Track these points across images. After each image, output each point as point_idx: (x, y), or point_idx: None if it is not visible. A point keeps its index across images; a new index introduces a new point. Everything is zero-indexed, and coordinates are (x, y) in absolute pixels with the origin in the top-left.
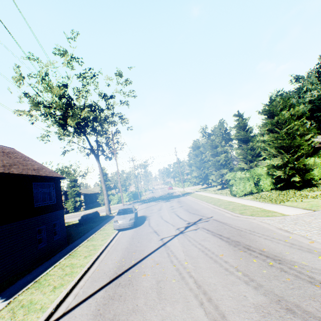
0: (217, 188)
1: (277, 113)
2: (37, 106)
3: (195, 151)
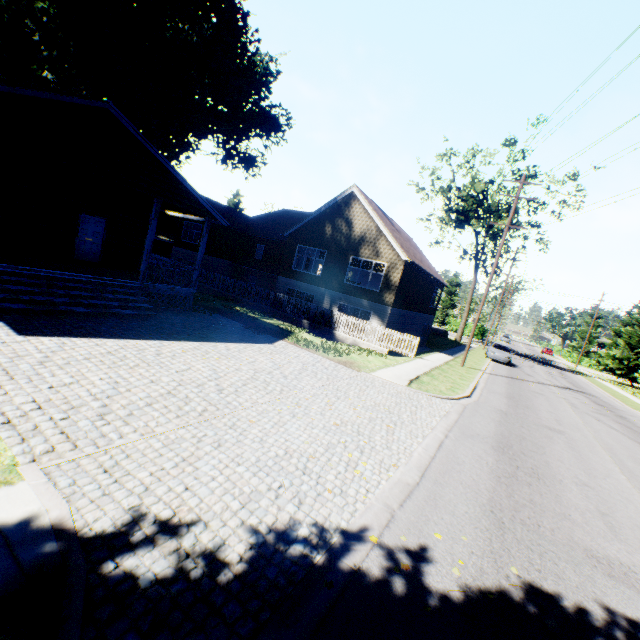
0: None
1: None
2: (444, 193)
3: None
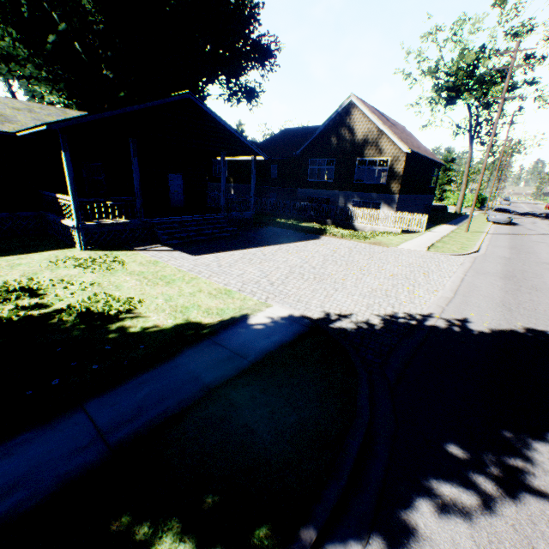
0: None
1: None
2: (432, 74)
3: None
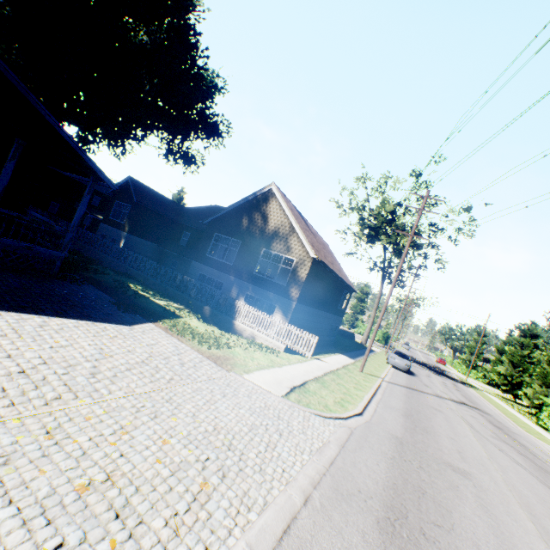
0: (527, 411)
1: None
2: (359, 210)
3: (525, 338)
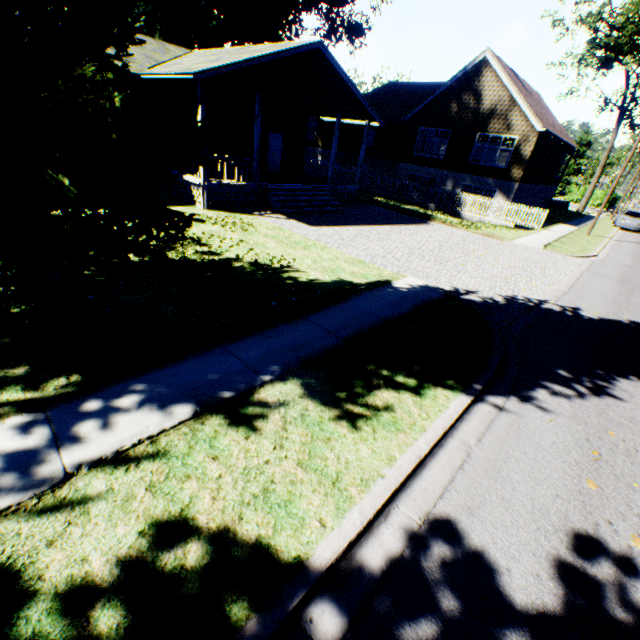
0: None
1: None
2: (591, 23)
3: None
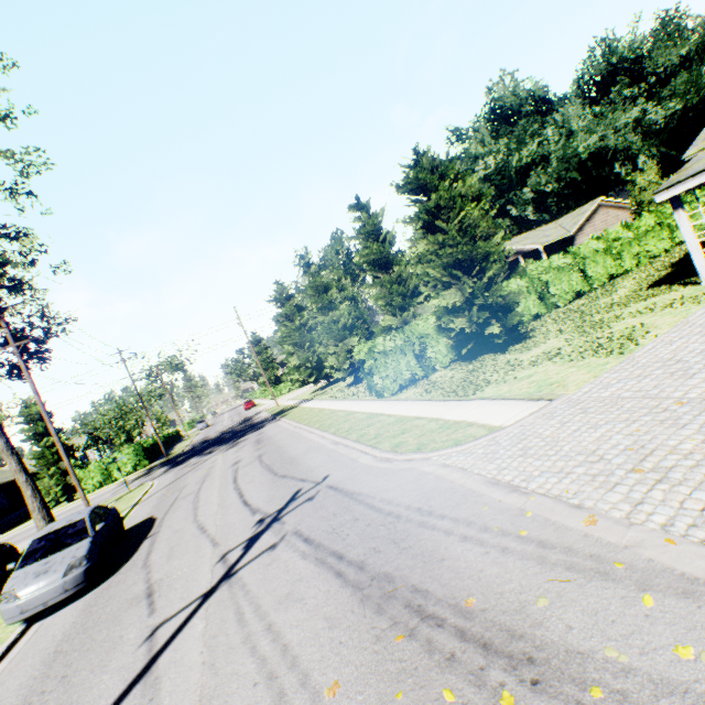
0: (348, 382)
1: (435, 185)
2: None
3: (285, 307)
